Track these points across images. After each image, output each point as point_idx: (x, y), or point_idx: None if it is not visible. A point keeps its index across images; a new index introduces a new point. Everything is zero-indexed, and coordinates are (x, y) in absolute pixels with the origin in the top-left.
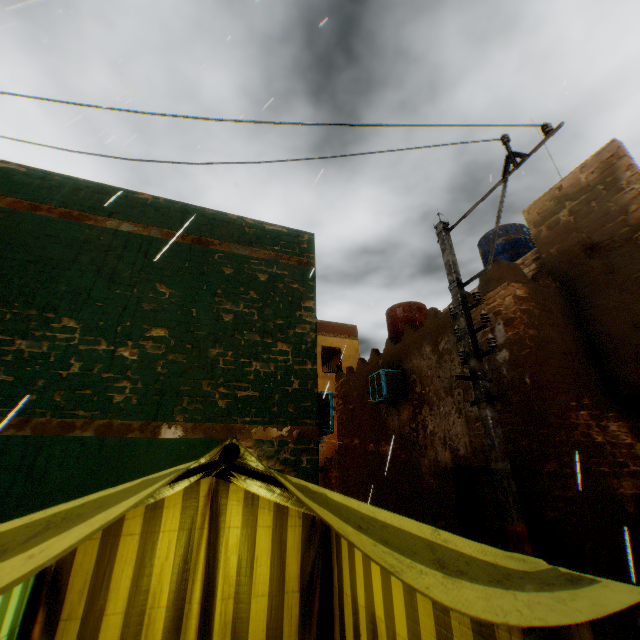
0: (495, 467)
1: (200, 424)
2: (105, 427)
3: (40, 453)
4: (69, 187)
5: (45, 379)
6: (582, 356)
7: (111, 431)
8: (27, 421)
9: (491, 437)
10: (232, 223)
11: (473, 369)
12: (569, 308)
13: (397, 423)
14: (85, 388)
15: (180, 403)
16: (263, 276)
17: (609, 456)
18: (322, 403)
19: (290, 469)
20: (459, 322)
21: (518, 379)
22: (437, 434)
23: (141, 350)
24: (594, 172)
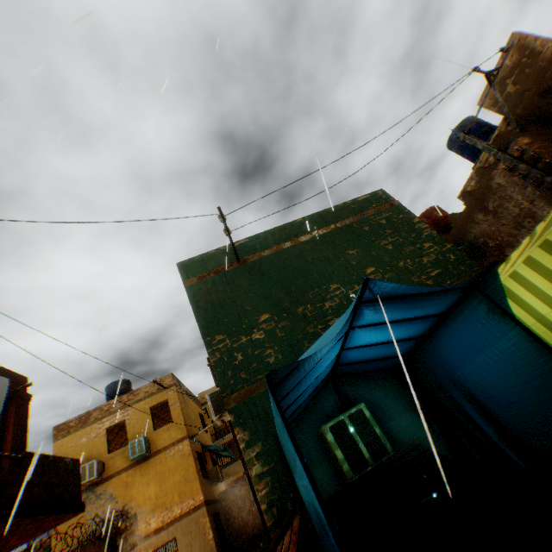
0: None
1: None
2: None
3: None
4: (269, 236)
5: None
6: None
7: None
8: None
9: None
10: (344, 208)
11: (550, 181)
12: None
13: None
14: None
15: None
16: (383, 221)
17: None
18: None
19: None
20: (518, 168)
21: None
22: None
23: None
24: (513, 56)
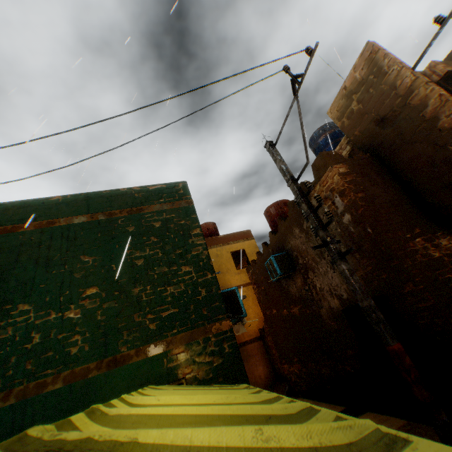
0: (362, 306)
1: (140, 348)
2: (70, 375)
3: (25, 413)
4: (1, 211)
5: (16, 355)
6: (403, 198)
7: (75, 377)
8: (10, 392)
9: (352, 284)
10: (124, 194)
11: (323, 238)
12: (382, 168)
13: (296, 289)
14: (47, 351)
15: (121, 337)
16: (157, 223)
17: (448, 264)
18: (232, 297)
19: (217, 357)
20: (302, 207)
21: (363, 231)
22: (324, 289)
23: (82, 308)
24: (364, 69)
